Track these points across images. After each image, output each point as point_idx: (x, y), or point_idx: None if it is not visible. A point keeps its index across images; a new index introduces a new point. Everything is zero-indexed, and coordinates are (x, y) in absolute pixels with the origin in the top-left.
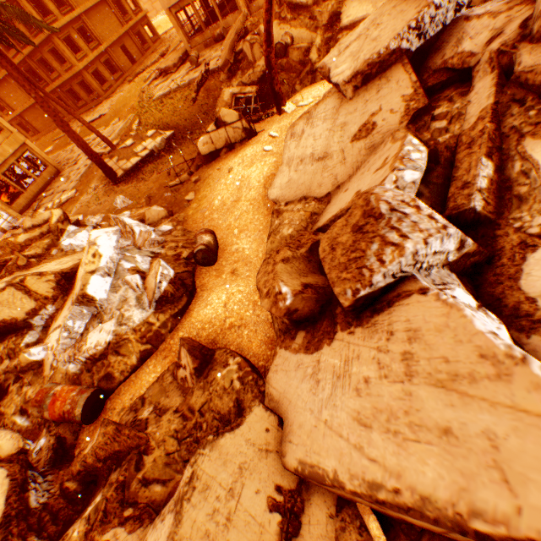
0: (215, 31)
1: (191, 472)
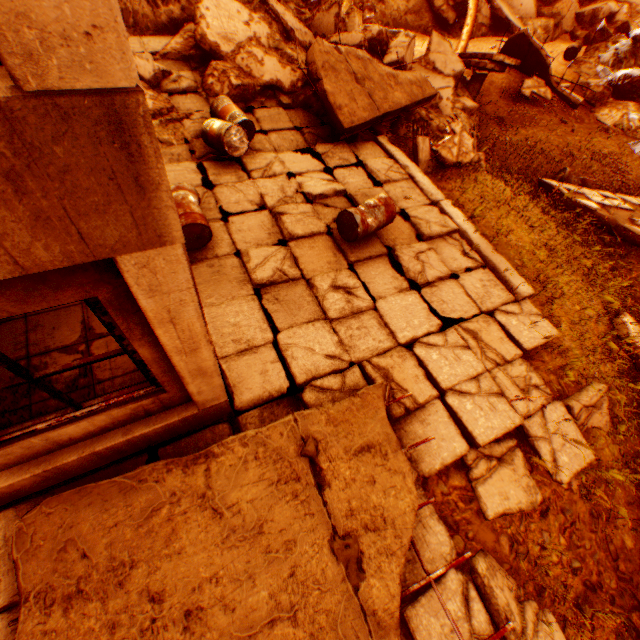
0: (183, 208)
1: (601, 6)
